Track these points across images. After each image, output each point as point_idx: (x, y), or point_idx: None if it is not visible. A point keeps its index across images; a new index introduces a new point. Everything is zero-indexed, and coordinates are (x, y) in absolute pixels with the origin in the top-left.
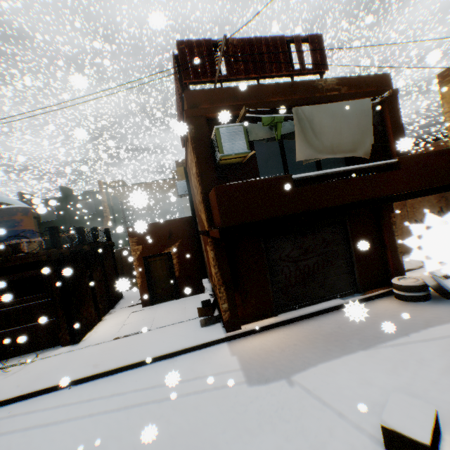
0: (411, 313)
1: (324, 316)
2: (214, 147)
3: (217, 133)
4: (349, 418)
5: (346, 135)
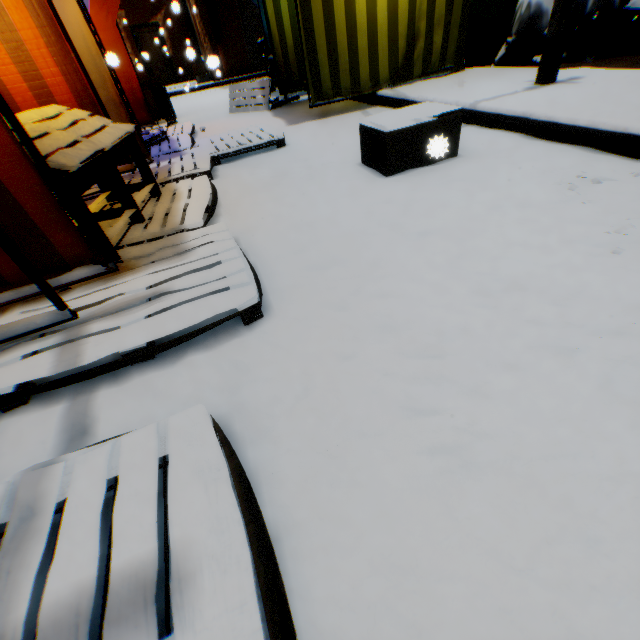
0: None
1: None
2: None
3: None
4: None
5: None
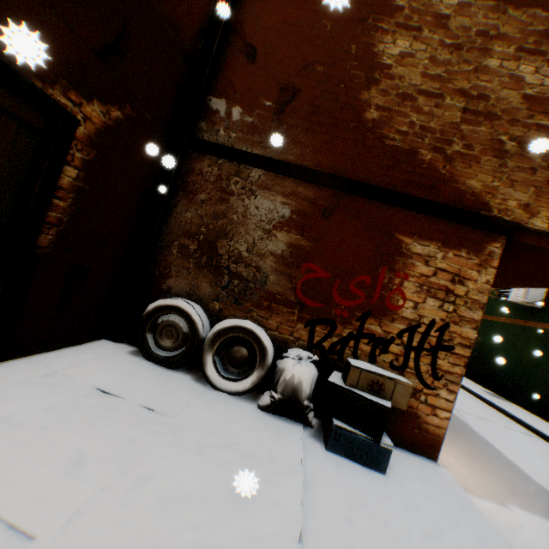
0: None
1: None
2: None
3: None
4: None
5: None
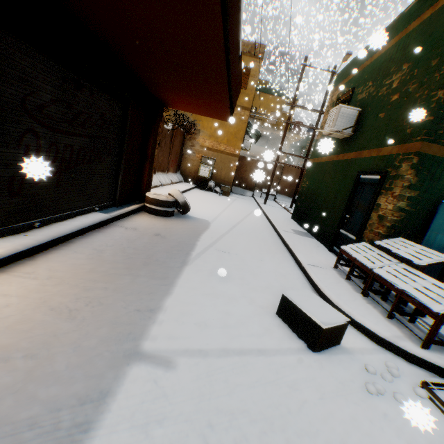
0: (177, 226)
1: (91, 236)
2: None
3: None
4: (271, 350)
5: None
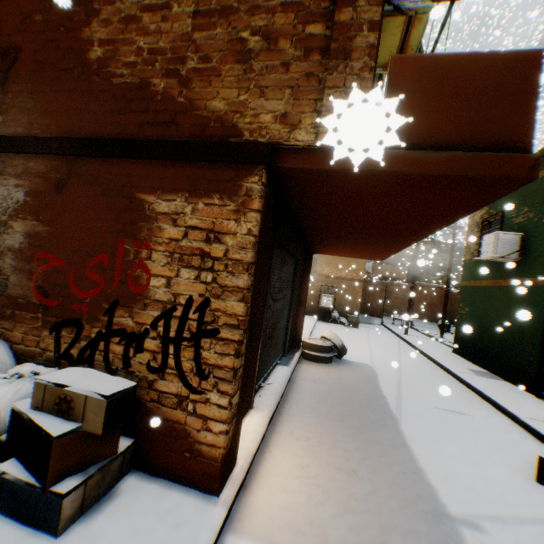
0: (348, 375)
1: (292, 392)
2: None
3: None
4: None
5: None
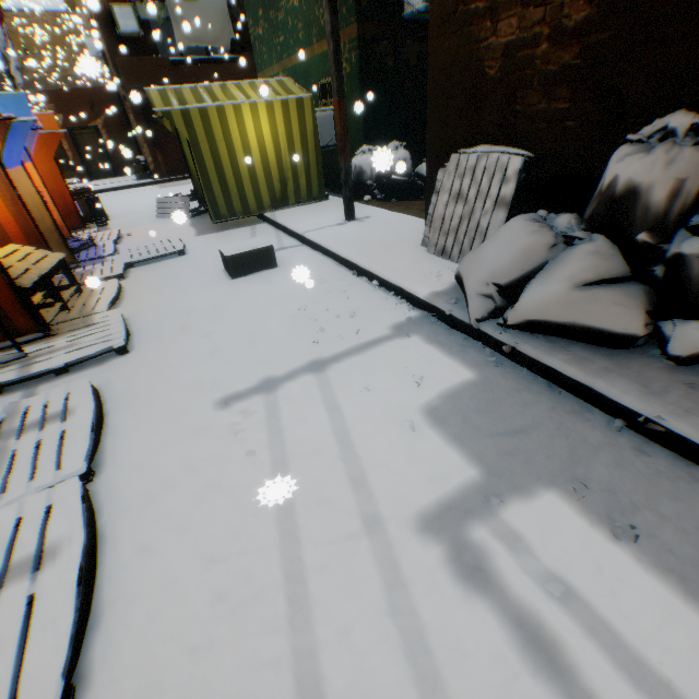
0: None
1: None
2: (114, 21)
3: (113, 12)
4: None
5: (209, 31)
